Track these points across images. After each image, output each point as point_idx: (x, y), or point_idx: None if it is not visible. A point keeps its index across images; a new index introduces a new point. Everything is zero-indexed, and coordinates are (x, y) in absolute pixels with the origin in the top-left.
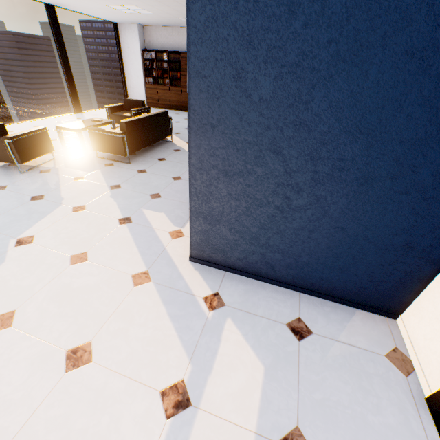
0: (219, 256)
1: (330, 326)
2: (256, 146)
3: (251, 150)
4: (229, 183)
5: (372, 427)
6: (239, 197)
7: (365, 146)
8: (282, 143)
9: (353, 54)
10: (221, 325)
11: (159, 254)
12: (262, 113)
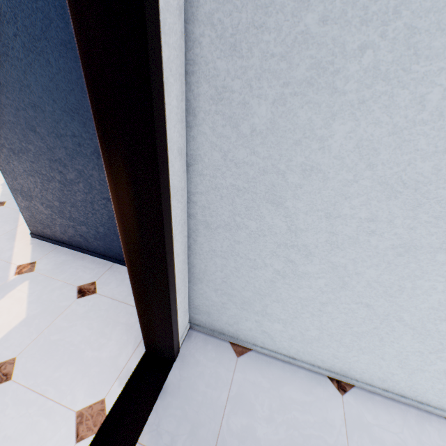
0: (49, 231)
1: (117, 289)
2: (19, 126)
3: (18, 129)
4: (20, 160)
5: (83, 359)
6: (33, 173)
7: (82, 124)
8: (33, 122)
9: (34, 46)
10: (15, 286)
11: (7, 232)
12: (8, 97)
